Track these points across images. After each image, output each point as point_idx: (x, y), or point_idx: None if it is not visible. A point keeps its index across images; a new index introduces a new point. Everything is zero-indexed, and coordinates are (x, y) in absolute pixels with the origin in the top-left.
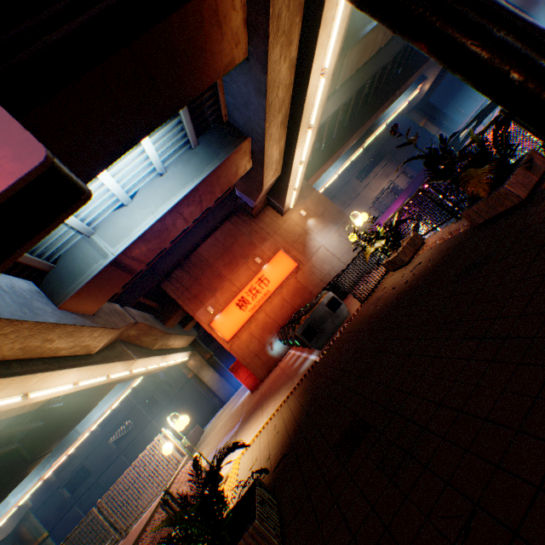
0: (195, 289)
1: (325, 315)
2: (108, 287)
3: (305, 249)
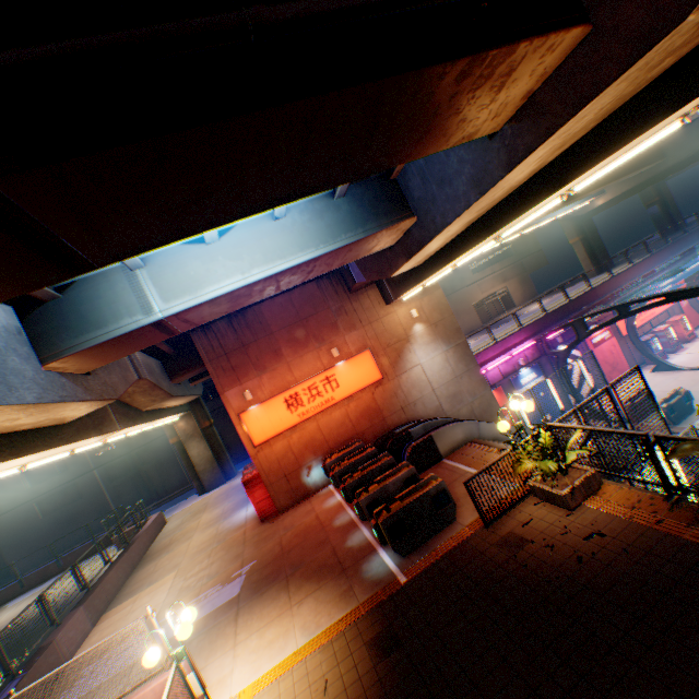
0: (237, 357)
1: (426, 511)
2: (129, 346)
3: (398, 359)
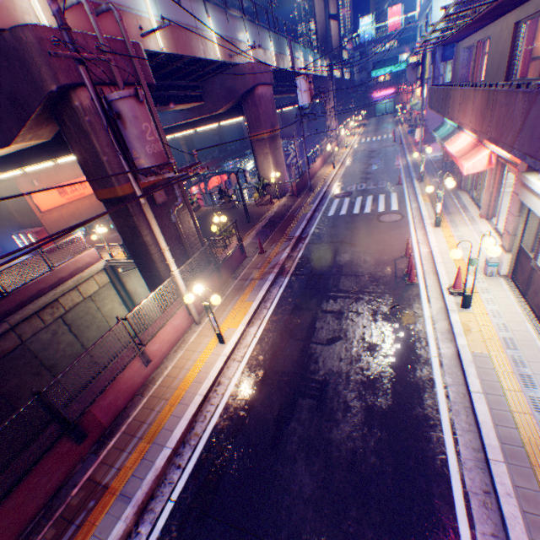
0: None
1: None
2: None
3: None
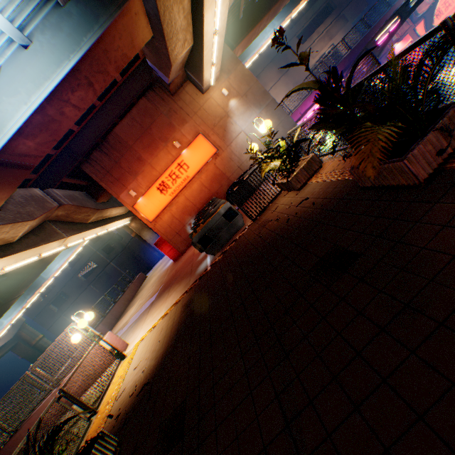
0: (116, 172)
1: (221, 225)
2: (3, 185)
3: (225, 134)
